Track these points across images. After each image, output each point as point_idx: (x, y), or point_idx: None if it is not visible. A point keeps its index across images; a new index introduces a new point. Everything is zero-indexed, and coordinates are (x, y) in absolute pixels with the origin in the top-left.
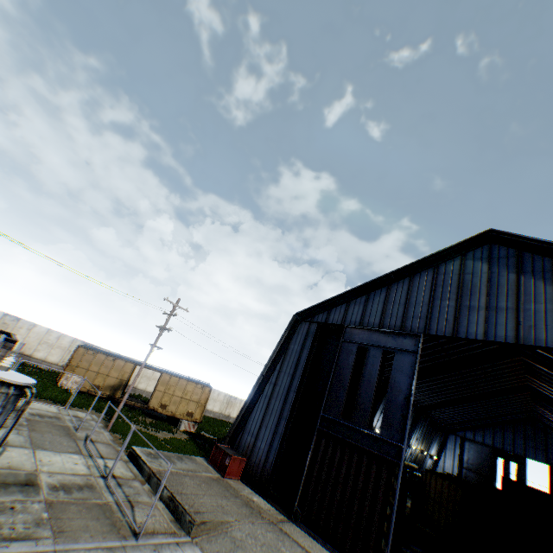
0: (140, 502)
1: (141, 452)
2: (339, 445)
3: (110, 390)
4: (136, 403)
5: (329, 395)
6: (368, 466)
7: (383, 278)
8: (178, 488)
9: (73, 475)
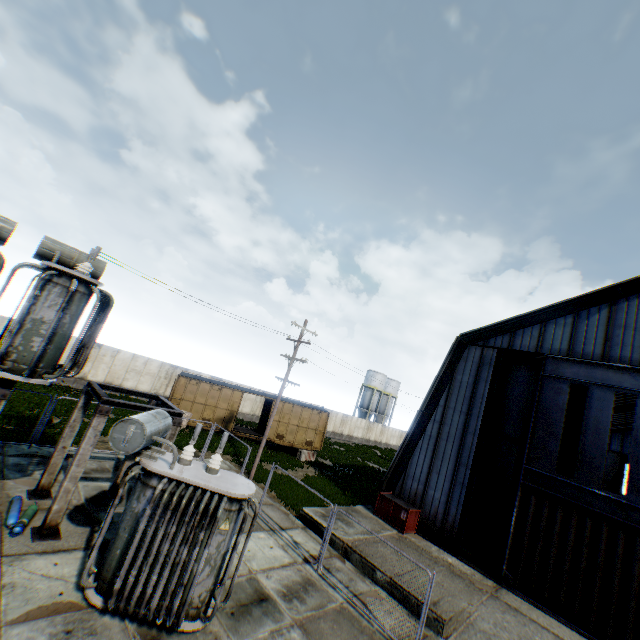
0: (364, 594)
1: (316, 516)
2: (558, 506)
3: (220, 423)
4: (250, 435)
5: (532, 443)
6: (609, 534)
7: (601, 292)
8: (389, 568)
9: (284, 568)
